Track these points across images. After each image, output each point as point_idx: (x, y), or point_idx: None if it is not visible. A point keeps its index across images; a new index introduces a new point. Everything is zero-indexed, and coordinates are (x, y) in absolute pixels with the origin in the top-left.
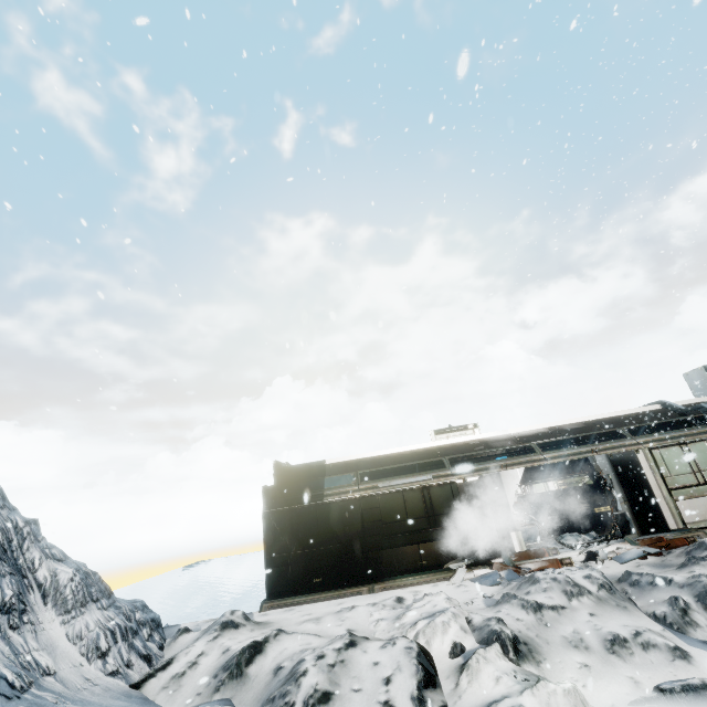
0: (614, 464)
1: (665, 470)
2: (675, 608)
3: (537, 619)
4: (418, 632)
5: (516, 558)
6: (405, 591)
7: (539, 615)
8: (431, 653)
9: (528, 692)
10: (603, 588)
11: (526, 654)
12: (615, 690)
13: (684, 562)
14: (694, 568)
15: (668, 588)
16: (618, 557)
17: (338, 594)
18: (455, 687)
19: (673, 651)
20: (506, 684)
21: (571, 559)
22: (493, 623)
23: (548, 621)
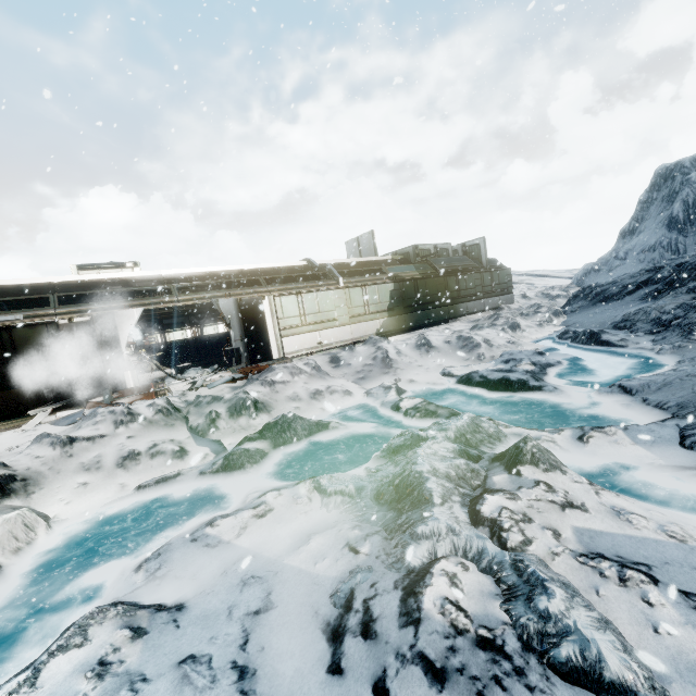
0: (242, 308)
1: (281, 313)
2: (208, 419)
3: (63, 452)
4: None
5: (119, 395)
6: None
7: (68, 449)
8: None
9: None
10: (161, 412)
11: (17, 490)
12: (99, 498)
13: (245, 383)
14: (248, 387)
15: (218, 404)
16: (211, 384)
17: None
18: None
19: (175, 454)
20: None
21: (166, 390)
22: None
23: (75, 452)
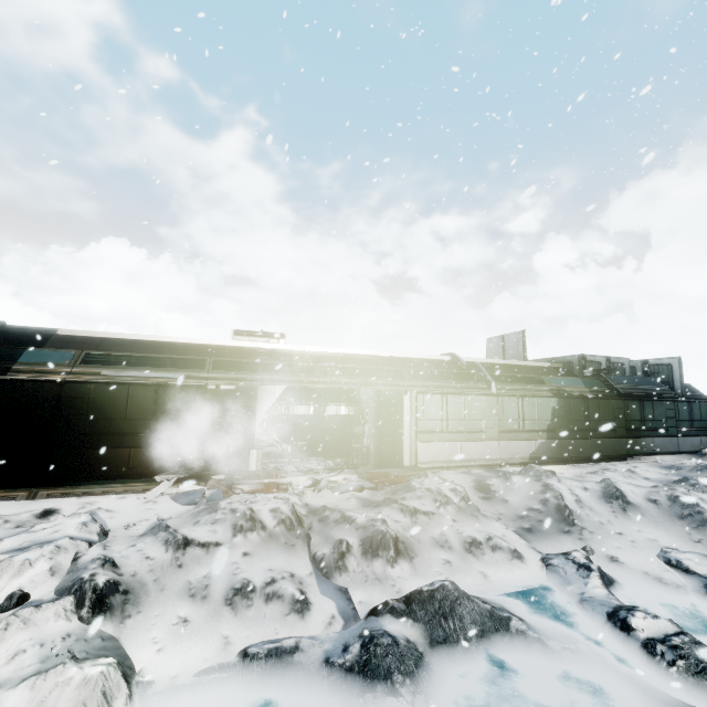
0: (381, 400)
1: (421, 414)
2: (336, 551)
3: (174, 558)
4: None
5: (240, 477)
6: (77, 501)
7: (179, 554)
8: None
9: (31, 681)
10: (283, 523)
11: (114, 607)
12: (195, 655)
13: (380, 502)
14: (384, 509)
15: (348, 528)
16: (336, 488)
17: None
18: None
19: (295, 603)
20: (21, 663)
21: (289, 485)
22: (92, 567)
23: (186, 561)
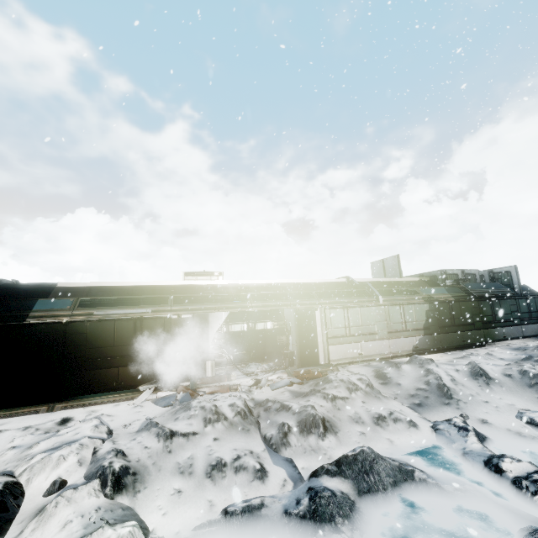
0: (299, 316)
1: (329, 324)
2: (280, 432)
3: (164, 446)
4: (27, 468)
5: (201, 382)
6: (84, 410)
7: (168, 443)
8: (26, 491)
9: None
10: (239, 414)
11: (128, 485)
12: (190, 516)
13: (307, 393)
14: (311, 398)
15: (286, 414)
16: (273, 384)
17: (10, 414)
18: (17, 536)
19: (256, 472)
20: (70, 530)
21: (238, 386)
22: (109, 457)
23: (173, 448)
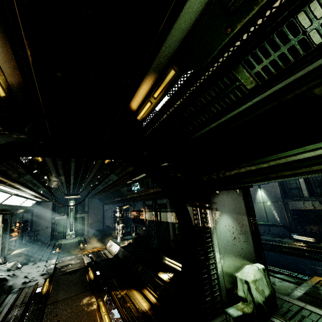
0: None
1: None
2: None
3: None
4: None
5: None
6: None
7: None
8: None
9: None
10: None
11: None
12: None
13: None
14: None
15: None
16: None
17: None
18: None
19: None
20: None
21: None
22: None
23: None
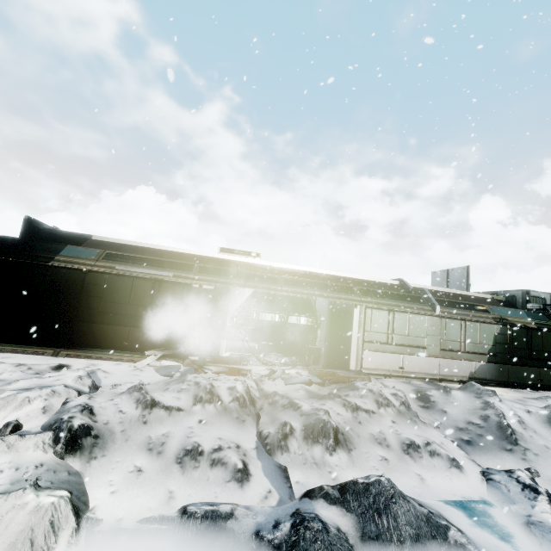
0: (334, 310)
1: (369, 326)
2: (280, 432)
3: (141, 415)
4: None
5: (211, 360)
6: (85, 362)
7: (146, 412)
8: None
9: None
10: (237, 401)
11: (84, 448)
12: (141, 503)
13: (325, 396)
14: (328, 402)
15: (293, 413)
16: (288, 379)
17: (18, 350)
18: None
19: (236, 472)
20: None
21: (248, 371)
22: (73, 411)
23: (151, 419)
